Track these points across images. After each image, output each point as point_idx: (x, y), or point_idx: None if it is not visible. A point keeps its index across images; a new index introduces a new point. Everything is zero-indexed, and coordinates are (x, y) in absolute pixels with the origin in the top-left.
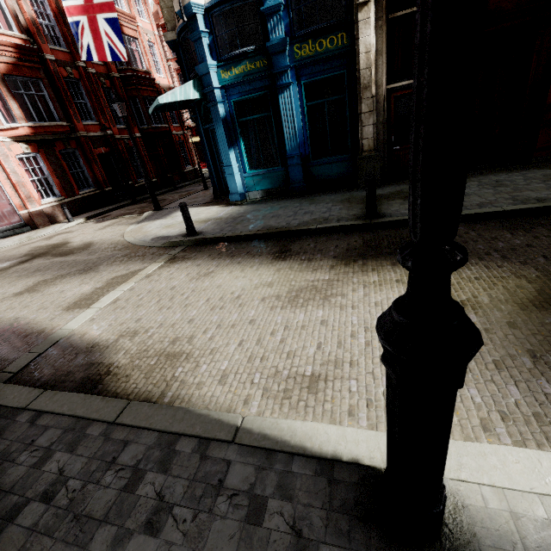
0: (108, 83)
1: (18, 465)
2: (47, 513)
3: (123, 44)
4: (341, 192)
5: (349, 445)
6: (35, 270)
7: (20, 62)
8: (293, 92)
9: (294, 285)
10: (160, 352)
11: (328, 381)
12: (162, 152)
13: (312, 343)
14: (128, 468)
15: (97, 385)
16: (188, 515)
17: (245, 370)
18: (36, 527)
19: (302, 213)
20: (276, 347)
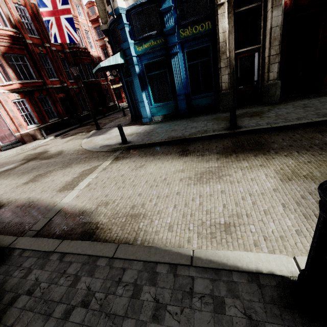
0: (63, 56)
1: (60, 286)
2: (88, 314)
3: (76, 32)
4: (210, 114)
5: (264, 263)
6: (32, 168)
7: (12, 45)
8: (179, 57)
9: (198, 170)
10: (126, 214)
11: (236, 226)
12: (95, 95)
13: (220, 204)
14: (130, 284)
15: (92, 235)
16: (177, 310)
17: (183, 222)
18: (84, 322)
19: (190, 128)
20: (198, 208)
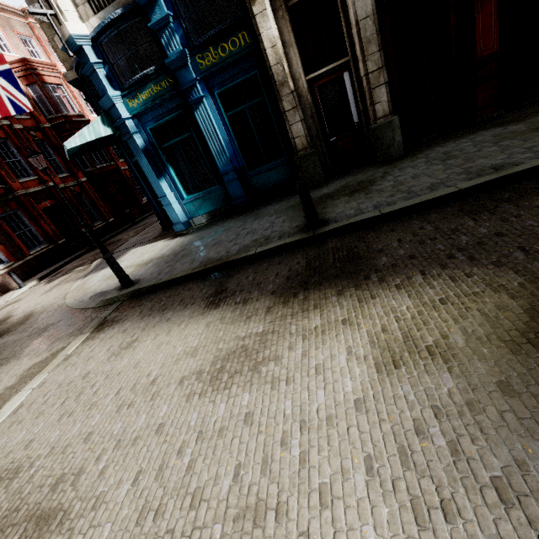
0: (39, 136)
1: None
2: None
3: (24, 94)
4: (286, 198)
5: None
6: None
7: None
8: (208, 105)
9: (222, 349)
10: (32, 512)
11: None
12: (114, 190)
13: (229, 468)
14: None
15: None
16: None
17: None
18: None
19: (244, 235)
20: (180, 482)
